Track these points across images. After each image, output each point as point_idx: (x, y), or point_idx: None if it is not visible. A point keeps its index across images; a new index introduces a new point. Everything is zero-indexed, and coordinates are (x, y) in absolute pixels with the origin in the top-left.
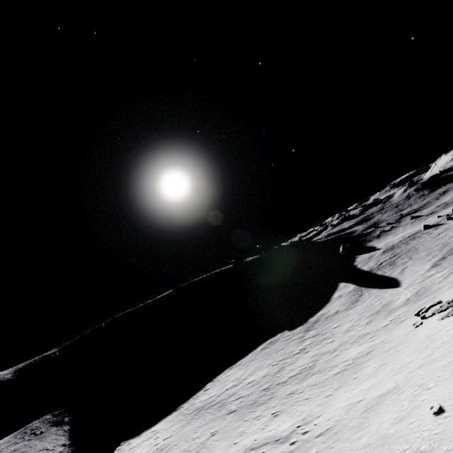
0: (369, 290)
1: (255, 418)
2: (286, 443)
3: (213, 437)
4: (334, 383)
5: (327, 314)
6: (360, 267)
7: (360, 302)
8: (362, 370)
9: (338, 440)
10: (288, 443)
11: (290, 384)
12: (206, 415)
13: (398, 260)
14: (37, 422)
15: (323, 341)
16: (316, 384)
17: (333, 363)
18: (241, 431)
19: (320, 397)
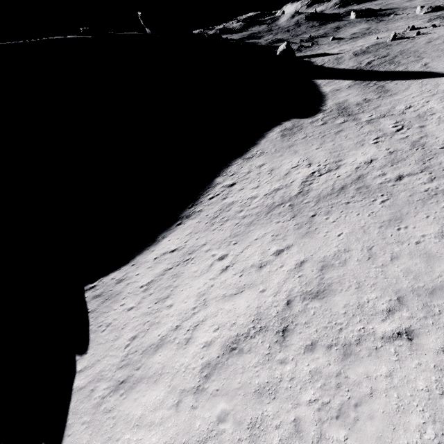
0: (390, 82)
1: None
2: None
3: None
4: None
5: (350, 102)
6: (334, 67)
7: (399, 90)
8: None
9: None
10: None
11: None
12: (351, 206)
13: (399, 59)
14: None
15: (425, 117)
16: None
17: None
18: None
19: None
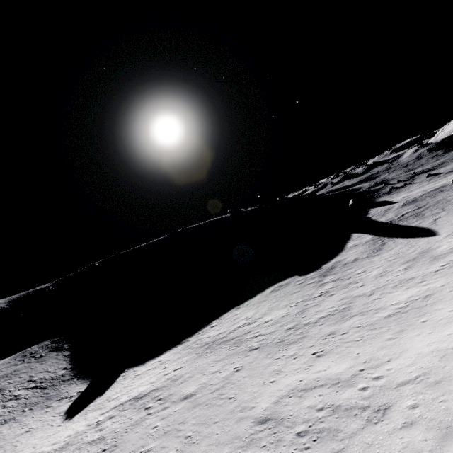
0: (393, 239)
1: (290, 357)
2: (352, 388)
3: (238, 372)
4: (391, 325)
5: (344, 261)
6: (376, 219)
7: (385, 250)
8: (430, 313)
9: (451, 393)
10: (355, 388)
11: (324, 325)
12: (220, 350)
13: (426, 211)
14: (36, 347)
15: (349, 285)
16: (362, 326)
17: (377, 306)
18: (276, 369)
19: (379, 339)
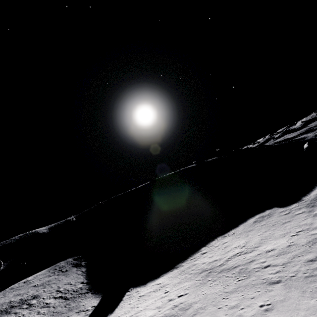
0: None
1: None
2: None
3: (271, 313)
4: None
5: None
6: None
7: None
8: None
9: None
10: None
11: None
12: (225, 279)
13: None
14: (63, 262)
15: None
16: None
17: None
18: None
19: None
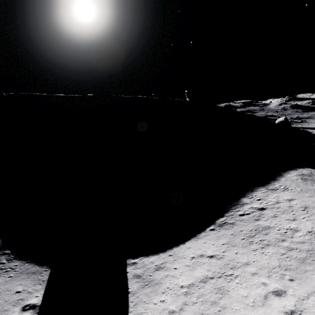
0: None
1: None
2: None
3: None
4: None
5: None
6: None
7: None
8: None
9: None
10: None
11: None
12: None
13: None
14: None
15: None
16: None
17: None
18: None
19: None
